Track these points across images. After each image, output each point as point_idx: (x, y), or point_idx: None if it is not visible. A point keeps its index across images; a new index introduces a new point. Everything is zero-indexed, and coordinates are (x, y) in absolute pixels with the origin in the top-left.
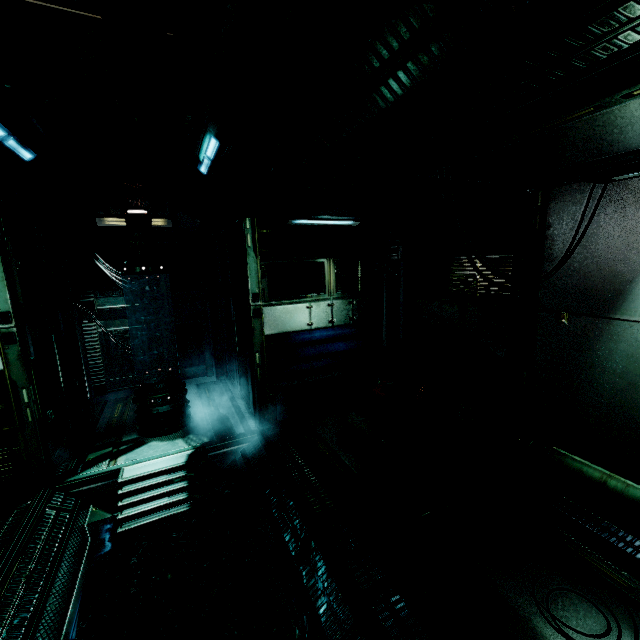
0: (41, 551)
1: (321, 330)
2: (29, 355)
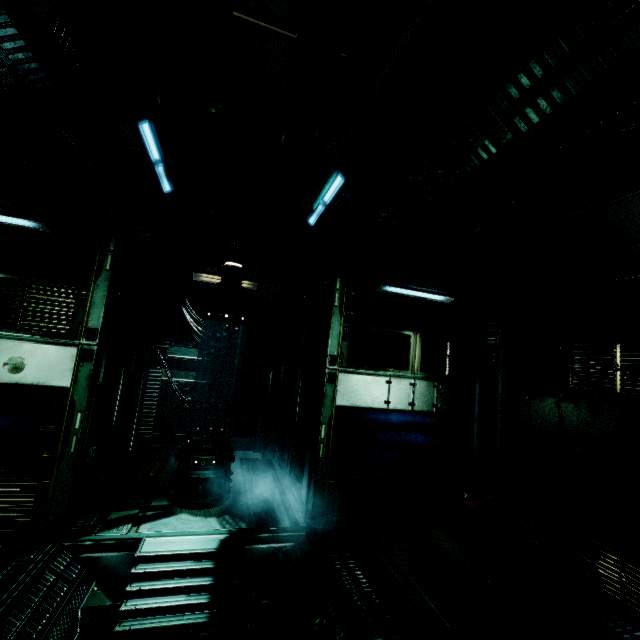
0: (18, 632)
1: (398, 413)
2: (97, 378)
